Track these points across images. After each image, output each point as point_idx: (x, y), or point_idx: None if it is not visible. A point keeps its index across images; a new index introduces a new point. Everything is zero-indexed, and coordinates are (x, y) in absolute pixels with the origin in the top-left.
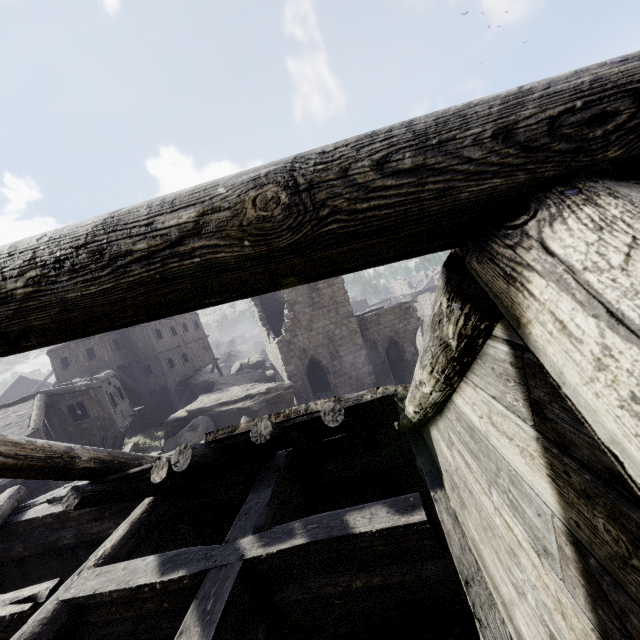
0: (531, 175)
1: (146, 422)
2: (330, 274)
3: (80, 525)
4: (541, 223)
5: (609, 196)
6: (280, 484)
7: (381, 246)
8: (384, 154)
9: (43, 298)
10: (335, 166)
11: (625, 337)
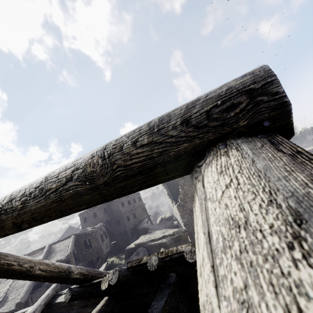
0: (201, 140)
1: (117, 249)
2: (129, 192)
3: (78, 308)
4: (205, 166)
5: (234, 150)
6: (170, 296)
7: (144, 179)
8: (136, 138)
9: (25, 209)
10: (118, 146)
11: (207, 255)
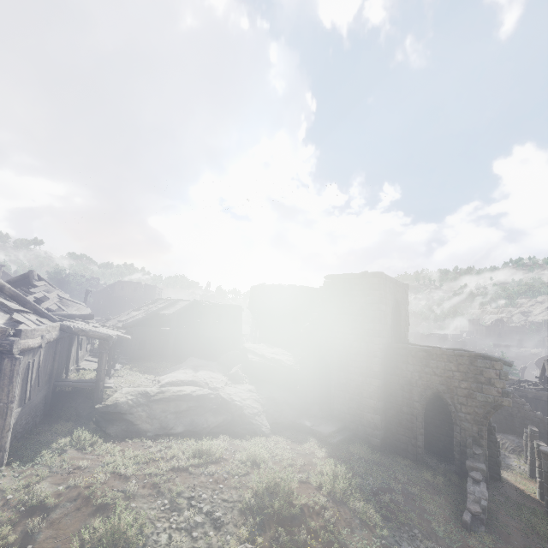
0: None
1: None
2: None
3: None
4: None
5: None
6: None
7: None
8: None
9: None
10: None
11: None
